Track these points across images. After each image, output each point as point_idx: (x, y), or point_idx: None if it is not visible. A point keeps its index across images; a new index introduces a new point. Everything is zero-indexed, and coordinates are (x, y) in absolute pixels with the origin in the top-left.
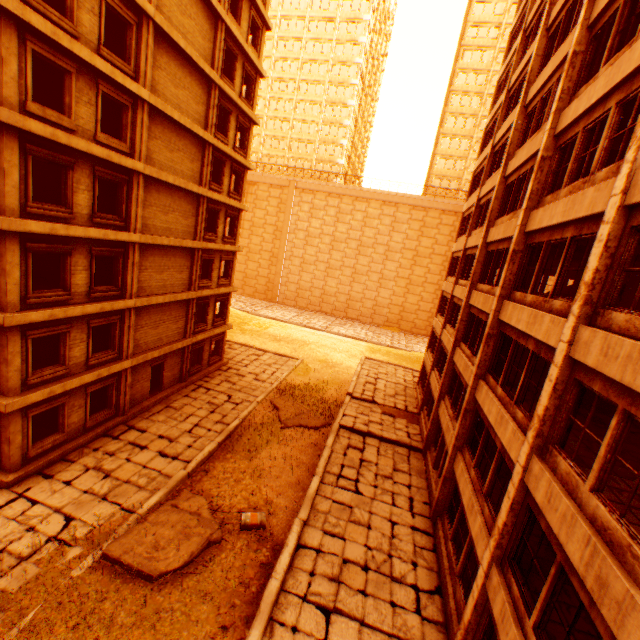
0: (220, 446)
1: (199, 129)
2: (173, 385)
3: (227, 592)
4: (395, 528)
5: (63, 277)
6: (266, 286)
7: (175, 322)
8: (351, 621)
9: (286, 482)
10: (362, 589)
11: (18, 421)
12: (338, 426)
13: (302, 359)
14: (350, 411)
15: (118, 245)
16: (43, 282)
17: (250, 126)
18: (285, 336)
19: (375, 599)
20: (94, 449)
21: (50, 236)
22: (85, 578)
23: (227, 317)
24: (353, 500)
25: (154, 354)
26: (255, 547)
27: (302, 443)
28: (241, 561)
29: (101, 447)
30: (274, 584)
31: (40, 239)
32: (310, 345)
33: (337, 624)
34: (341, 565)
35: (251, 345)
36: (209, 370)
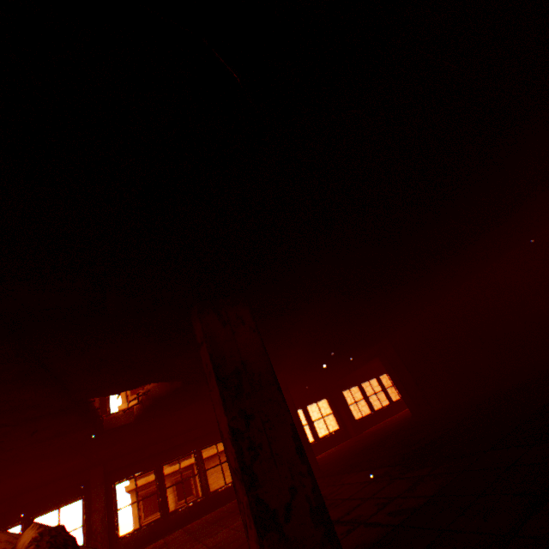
0: None
1: None
2: None
3: None
4: None
5: None
6: None
7: None
8: None
9: None
10: None
11: None
12: None
13: None
14: None
15: (188, 468)
16: None
17: None
18: None
19: None
20: None
21: (150, 483)
22: None
23: None
24: None
25: None
26: None
27: None
28: None
29: None
30: None
31: (146, 487)
32: None
33: None
34: None
35: None
36: None
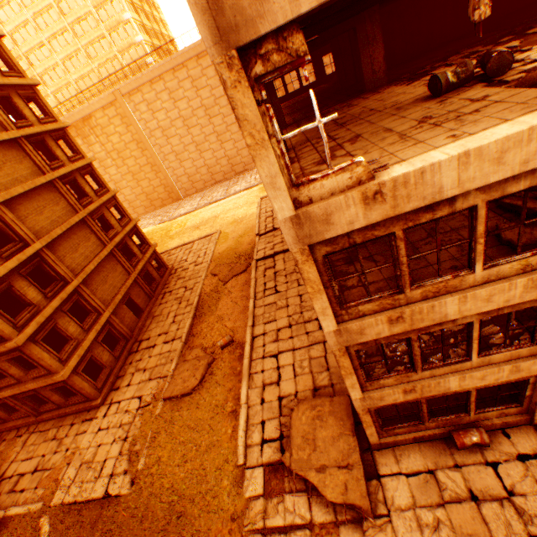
0: (194, 318)
1: (1, 135)
2: (148, 304)
3: (226, 377)
4: (302, 298)
5: (22, 300)
6: (166, 192)
7: (115, 271)
8: (288, 352)
9: (238, 313)
10: (290, 336)
11: (77, 378)
12: (255, 262)
13: (219, 231)
14: (261, 247)
15: (33, 258)
16: (18, 307)
17: (34, 91)
18: (200, 222)
19: (298, 337)
20: (130, 364)
21: None
22: (162, 412)
23: (148, 241)
24: (276, 298)
25: (119, 298)
26: (233, 352)
27: (239, 286)
28: (228, 362)
29: (133, 360)
30: (246, 361)
31: None
32: (220, 217)
33: (282, 357)
34: (277, 333)
35: (182, 244)
36: (164, 280)
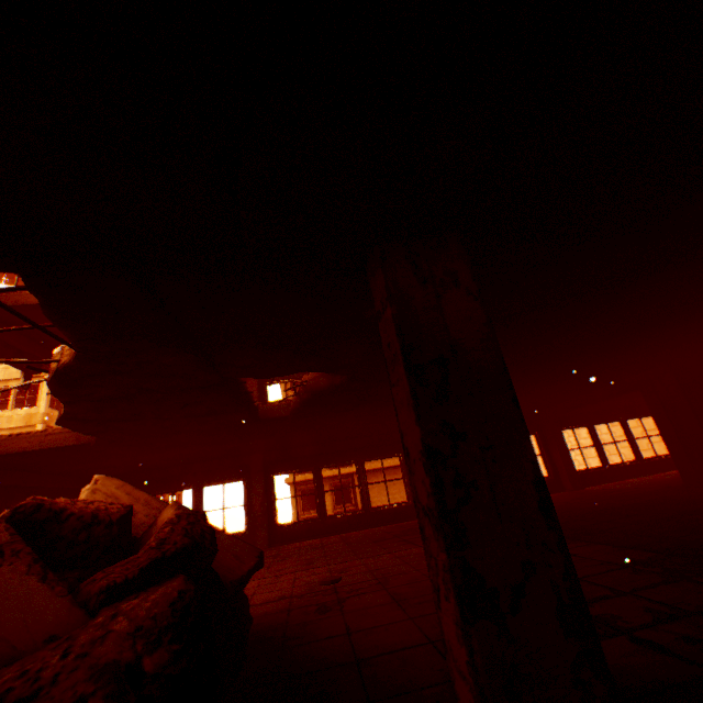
0: None
1: None
2: None
3: None
4: None
5: None
6: None
7: None
8: None
9: None
10: None
11: None
12: None
13: None
14: None
15: (347, 476)
16: None
17: None
18: None
19: None
20: None
21: (309, 481)
22: None
23: None
24: None
25: None
26: None
27: None
28: None
29: None
30: None
31: (304, 483)
32: None
33: None
34: None
35: None
36: None
